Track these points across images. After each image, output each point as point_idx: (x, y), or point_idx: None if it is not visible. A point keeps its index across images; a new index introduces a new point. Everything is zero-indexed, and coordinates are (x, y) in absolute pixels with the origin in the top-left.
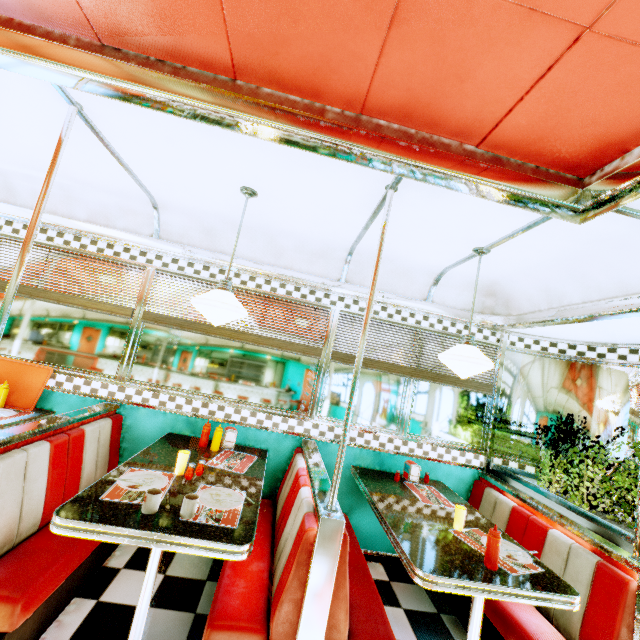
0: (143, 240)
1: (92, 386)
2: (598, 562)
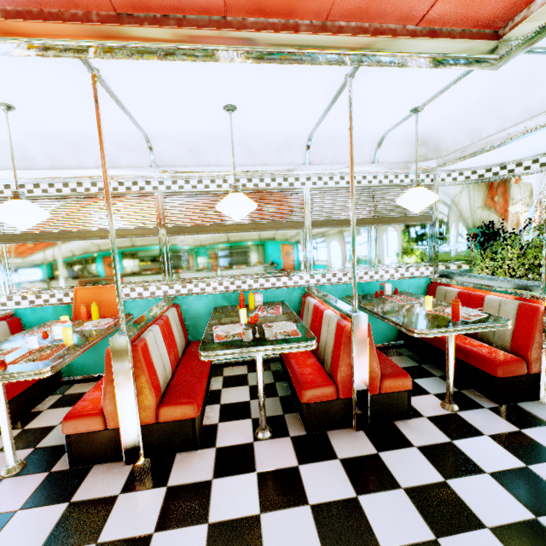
0: (146, 172)
1: (150, 290)
2: (519, 303)
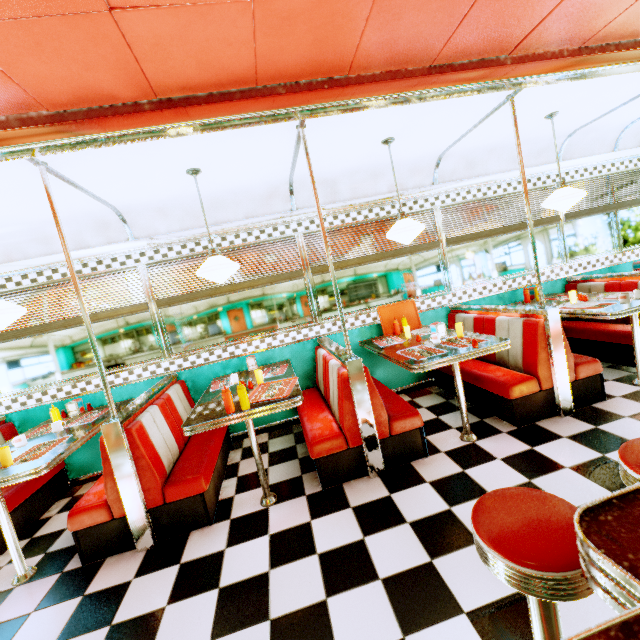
0: (430, 189)
1: (436, 301)
2: None
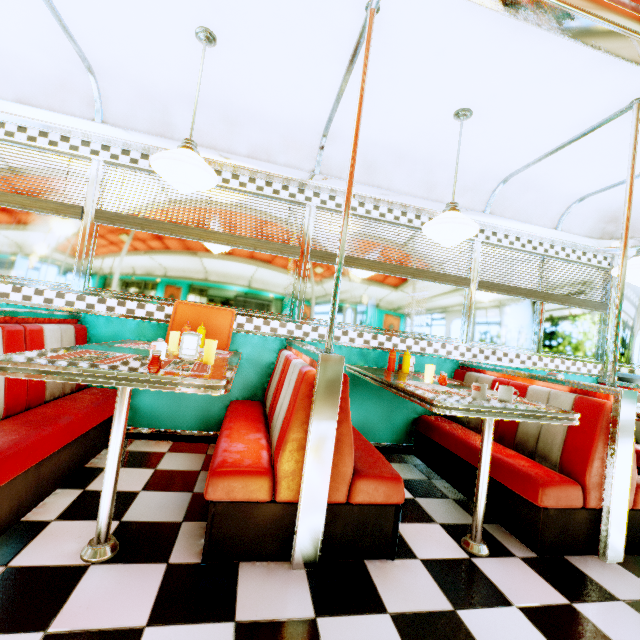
0: (306, 176)
1: (271, 326)
2: None
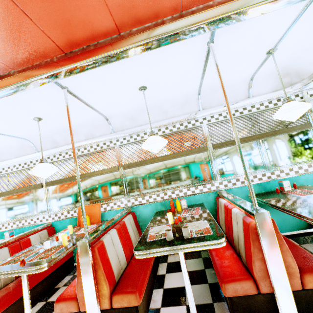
0: (108, 136)
1: (117, 204)
2: None
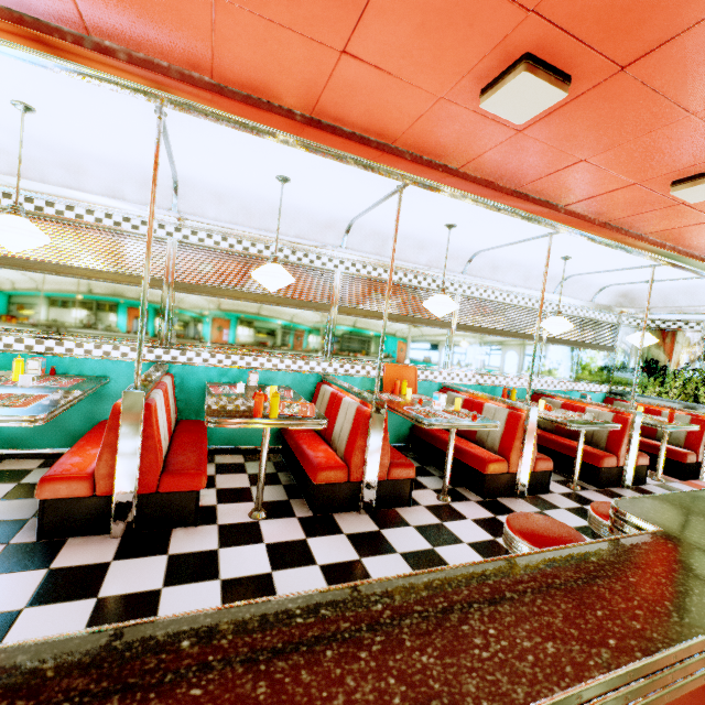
0: (459, 277)
1: (434, 375)
2: (691, 417)
